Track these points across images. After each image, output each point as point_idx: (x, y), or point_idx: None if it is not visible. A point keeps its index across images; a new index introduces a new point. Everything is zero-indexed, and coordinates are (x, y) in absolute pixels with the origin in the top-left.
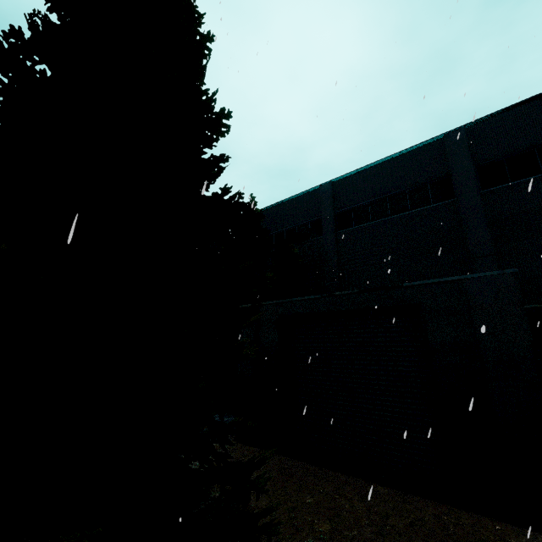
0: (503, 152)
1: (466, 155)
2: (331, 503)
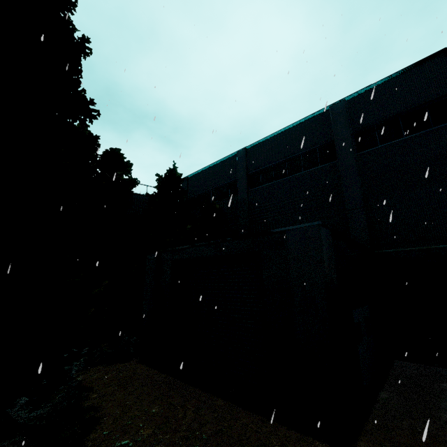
0: (374, 120)
1: (345, 123)
2: (169, 412)
